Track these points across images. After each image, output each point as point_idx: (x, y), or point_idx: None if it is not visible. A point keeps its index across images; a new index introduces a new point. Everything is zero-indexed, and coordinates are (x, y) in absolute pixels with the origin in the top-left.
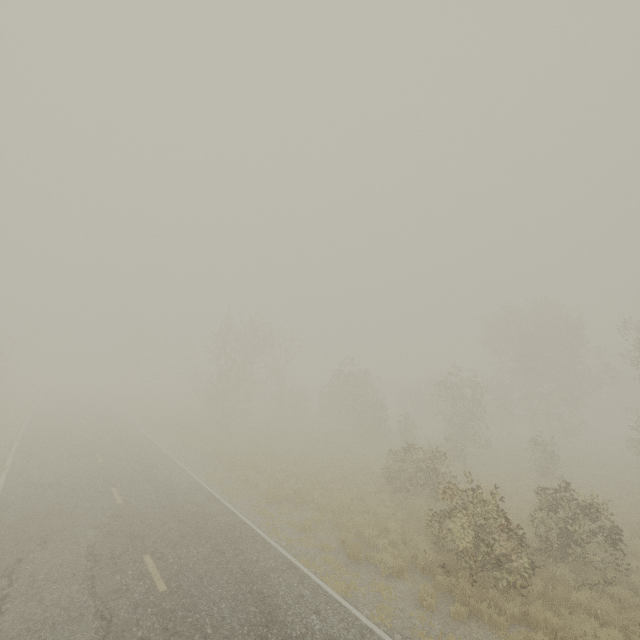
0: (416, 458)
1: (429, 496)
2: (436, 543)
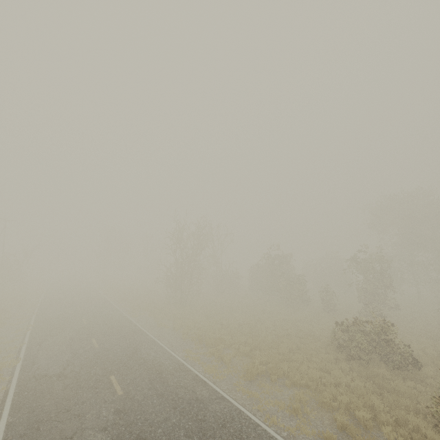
0: (363, 328)
1: (382, 362)
2: (437, 426)
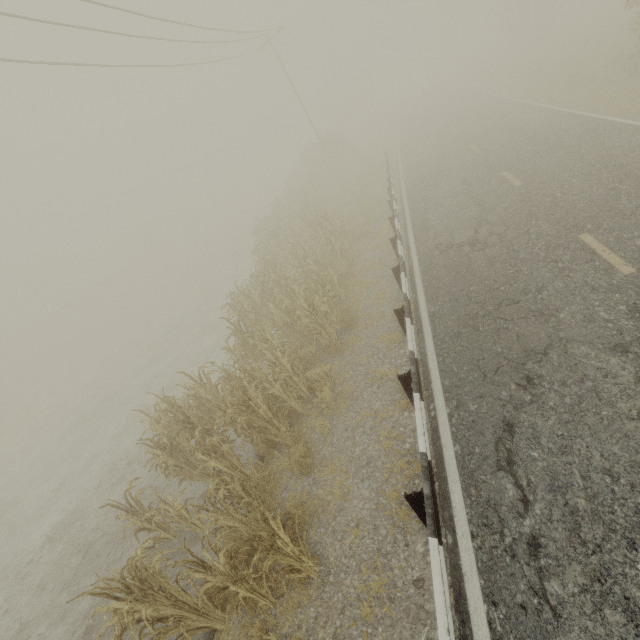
0: None
1: None
2: None
